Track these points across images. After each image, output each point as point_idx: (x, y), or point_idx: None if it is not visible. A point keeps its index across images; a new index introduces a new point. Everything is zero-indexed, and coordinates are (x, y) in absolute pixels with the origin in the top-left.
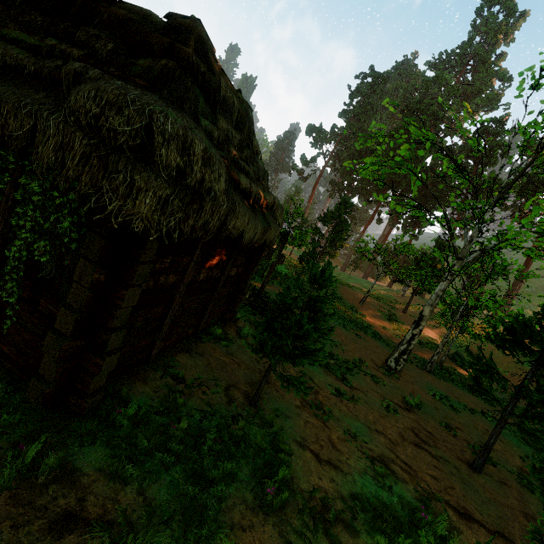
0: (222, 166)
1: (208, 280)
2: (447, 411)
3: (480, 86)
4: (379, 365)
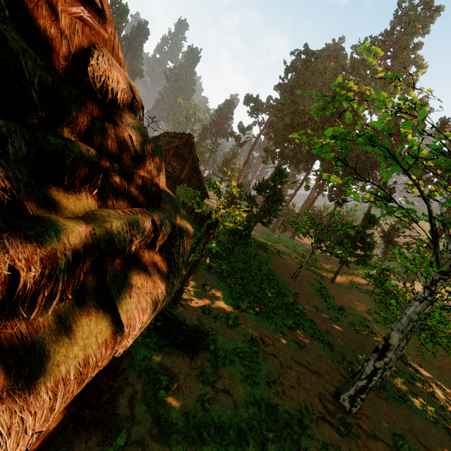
0: None
1: None
2: None
3: (399, 70)
4: (330, 410)
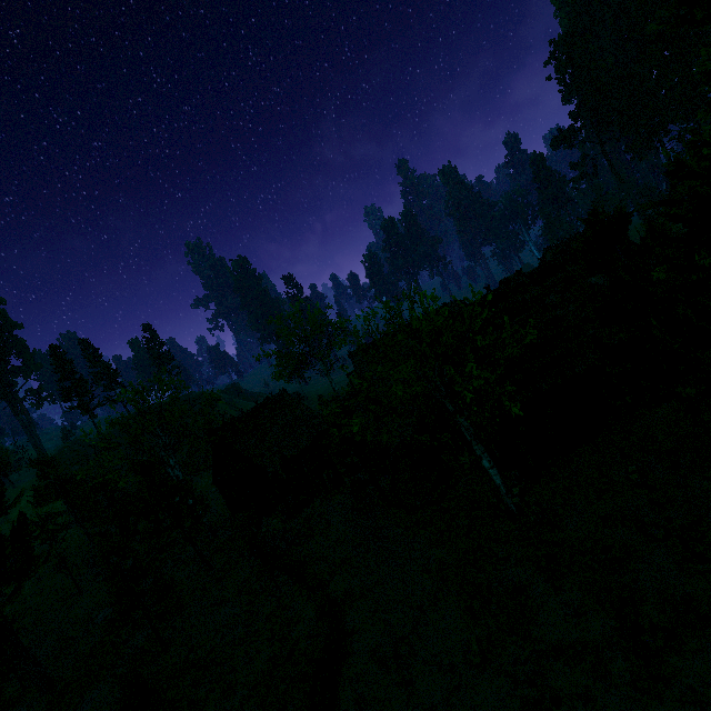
0: None
1: None
2: None
3: None
4: None
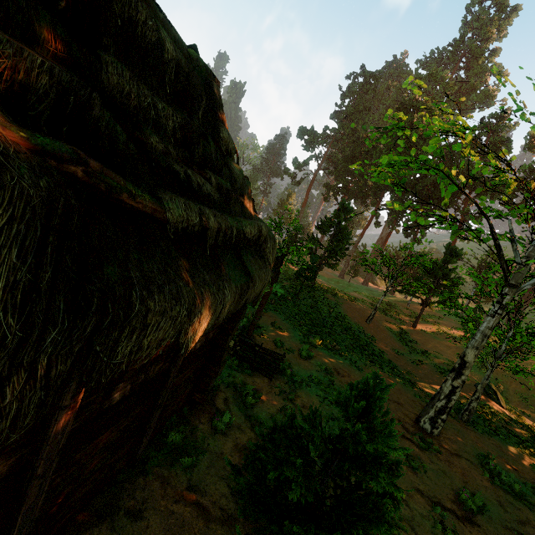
0: (7, 188)
1: (142, 386)
2: (516, 507)
3: (475, 82)
4: (410, 430)
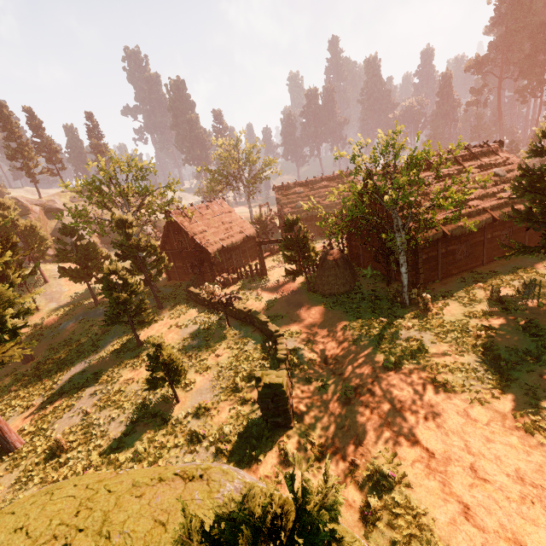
0: None
1: None
2: None
3: None
4: None
